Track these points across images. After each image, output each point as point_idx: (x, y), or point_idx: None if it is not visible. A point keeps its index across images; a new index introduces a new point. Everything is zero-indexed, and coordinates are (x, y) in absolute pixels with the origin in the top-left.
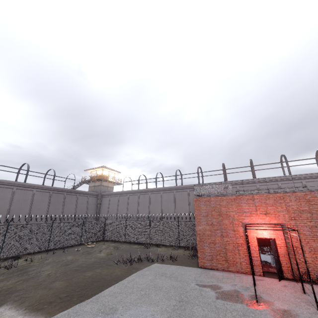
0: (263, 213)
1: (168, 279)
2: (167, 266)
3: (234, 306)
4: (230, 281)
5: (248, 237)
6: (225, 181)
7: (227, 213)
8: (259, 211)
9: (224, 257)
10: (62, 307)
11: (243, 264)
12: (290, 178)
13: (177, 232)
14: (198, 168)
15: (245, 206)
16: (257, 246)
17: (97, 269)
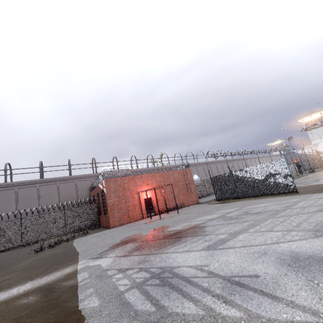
0: (146, 185)
1: (109, 234)
2: (89, 235)
3: (156, 221)
4: (140, 222)
5: (140, 199)
6: (97, 173)
7: (128, 187)
8: (145, 184)
9: (128, 215)
10: (70, 261)
11: (138, 216)
12: (138, 170)
13: (63, 220)
14: (69, 161)
15: (138, 182)
16: (144, 203)
17: (19, 262)
